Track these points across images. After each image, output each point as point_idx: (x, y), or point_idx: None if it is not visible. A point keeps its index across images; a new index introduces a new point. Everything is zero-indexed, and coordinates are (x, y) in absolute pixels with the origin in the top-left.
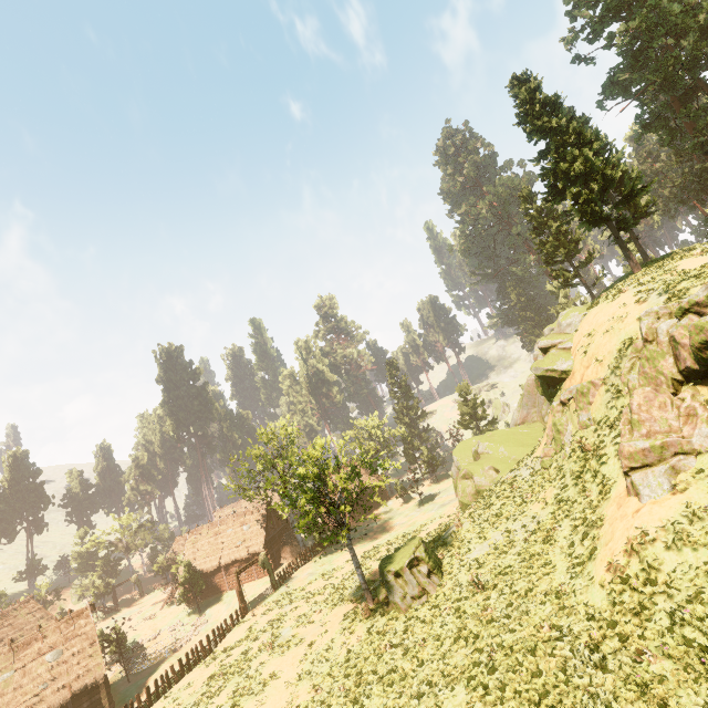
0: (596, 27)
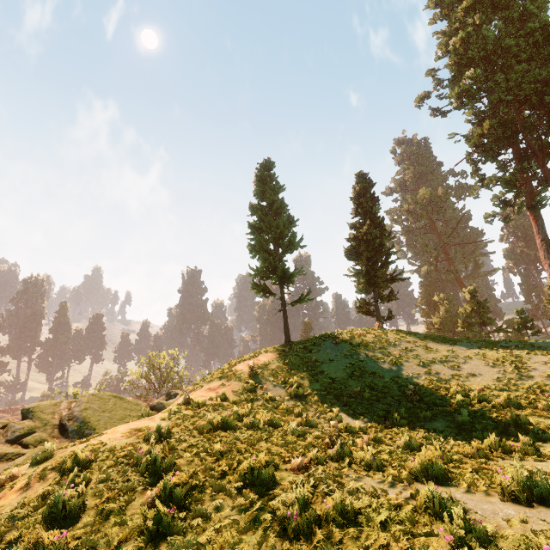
0: (451, 84)
